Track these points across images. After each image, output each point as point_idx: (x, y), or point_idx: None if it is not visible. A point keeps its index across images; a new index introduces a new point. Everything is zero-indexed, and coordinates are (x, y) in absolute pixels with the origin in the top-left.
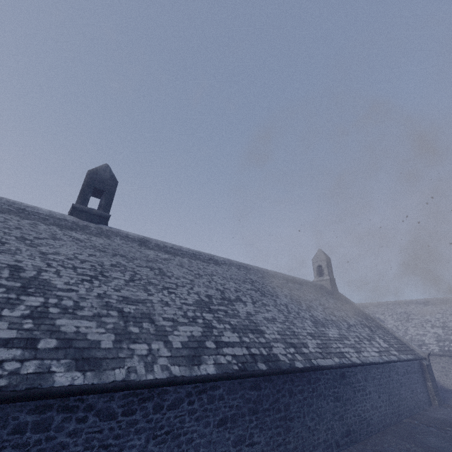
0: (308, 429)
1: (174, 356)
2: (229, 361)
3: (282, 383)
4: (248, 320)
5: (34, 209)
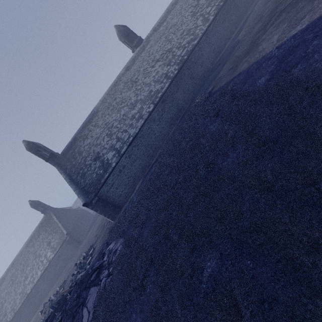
0: (244, 3)
1: (203, 25)
2: (214, 13)
3: (229, 1)
4: (208, 1)
5: (133, 57)
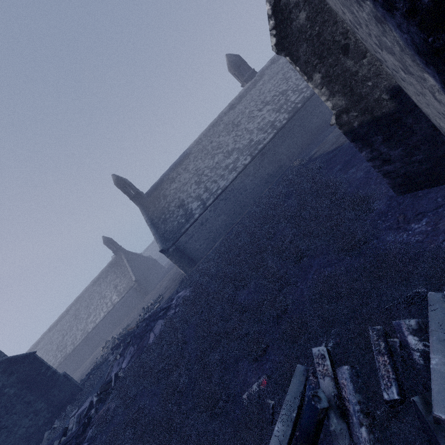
0: None
1: None
2: None
3: None
4: None
5: (240, 93)
